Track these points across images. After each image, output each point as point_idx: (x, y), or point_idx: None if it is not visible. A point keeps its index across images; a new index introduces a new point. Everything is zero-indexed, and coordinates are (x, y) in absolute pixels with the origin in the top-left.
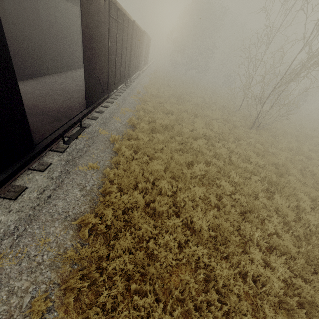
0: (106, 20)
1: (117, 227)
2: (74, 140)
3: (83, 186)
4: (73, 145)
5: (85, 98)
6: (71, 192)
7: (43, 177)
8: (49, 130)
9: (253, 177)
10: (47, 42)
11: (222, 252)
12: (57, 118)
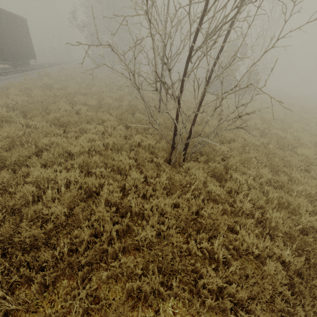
0: None
1: None
2: None
3: None
4: None
5: None
6: None
7: None
8: None
9: None
10: None
11: None
12: None
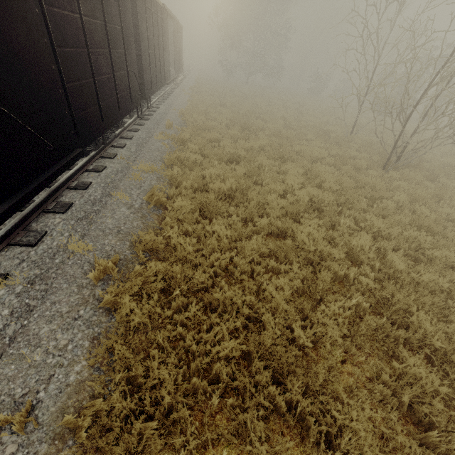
0: None
1: None
2: None
3: None
4: None
5: None
6: None
7: None
8: None
9: None
10: None
11: None
12: None
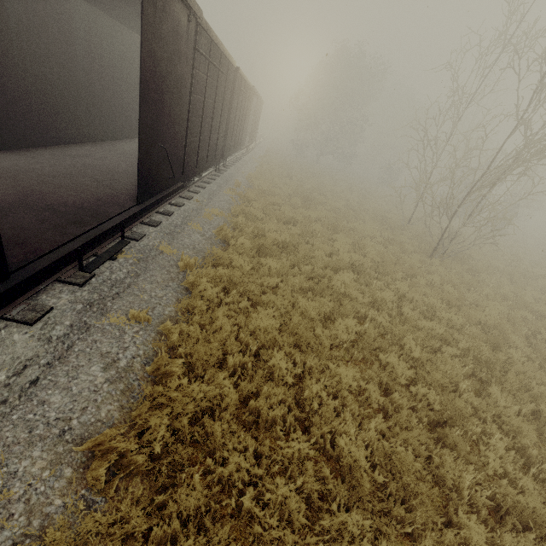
0: (189, 54)
1: (175, 457)
2: (108, 263)
3: (113, 358)
4: (105, 273)
5: (138, 186)
6: (84, 371)
7: (29, 337)
8: (51, 241)
9: (445, 349)
10: (81, 88)
11: (398, 521)
12: (74, 219)
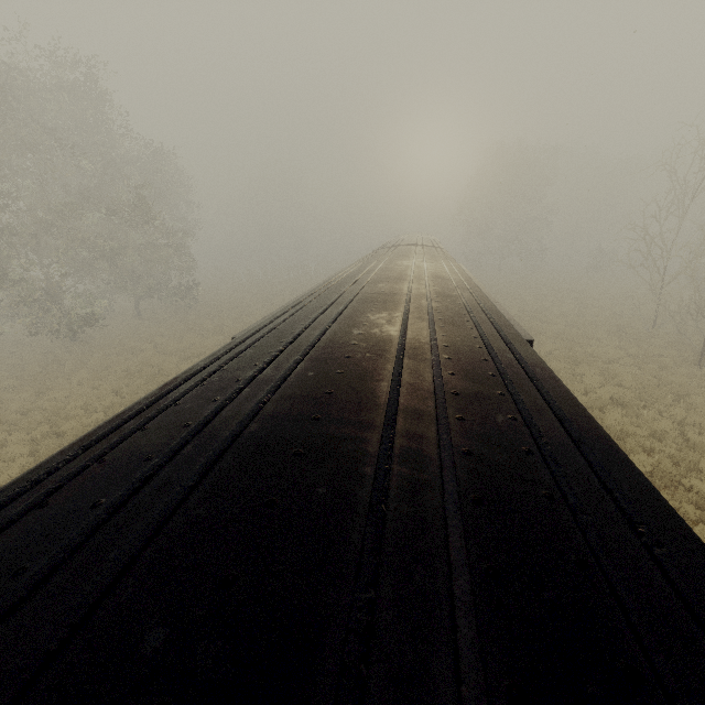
0: None
1: None
2: None
3: None
4: None
5: None
6: None
7: None
8: None
9: None
10: None
11: None
12: None
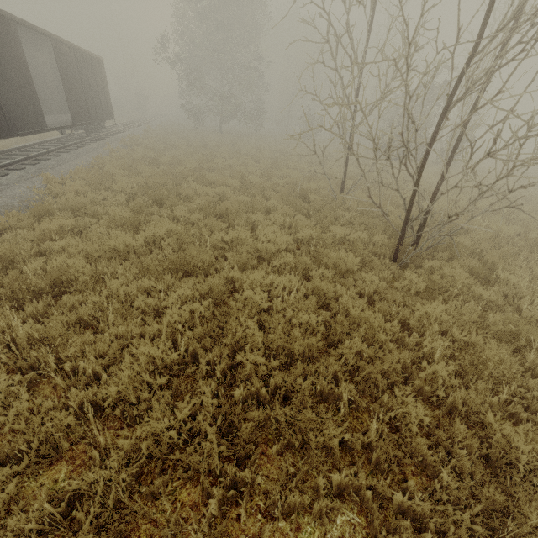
0: None
1: None
2: None
3: None
4: None
5: None
6: None
7: None
8: None
9: None
10: None
11: None
12: None
